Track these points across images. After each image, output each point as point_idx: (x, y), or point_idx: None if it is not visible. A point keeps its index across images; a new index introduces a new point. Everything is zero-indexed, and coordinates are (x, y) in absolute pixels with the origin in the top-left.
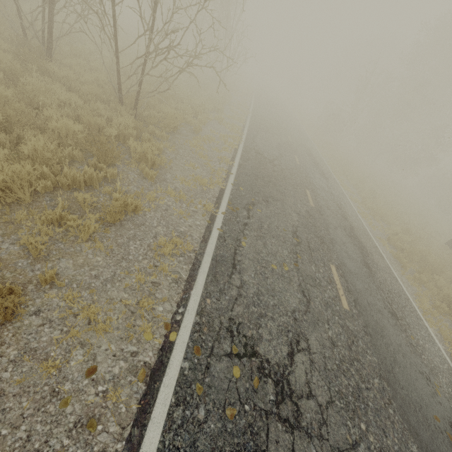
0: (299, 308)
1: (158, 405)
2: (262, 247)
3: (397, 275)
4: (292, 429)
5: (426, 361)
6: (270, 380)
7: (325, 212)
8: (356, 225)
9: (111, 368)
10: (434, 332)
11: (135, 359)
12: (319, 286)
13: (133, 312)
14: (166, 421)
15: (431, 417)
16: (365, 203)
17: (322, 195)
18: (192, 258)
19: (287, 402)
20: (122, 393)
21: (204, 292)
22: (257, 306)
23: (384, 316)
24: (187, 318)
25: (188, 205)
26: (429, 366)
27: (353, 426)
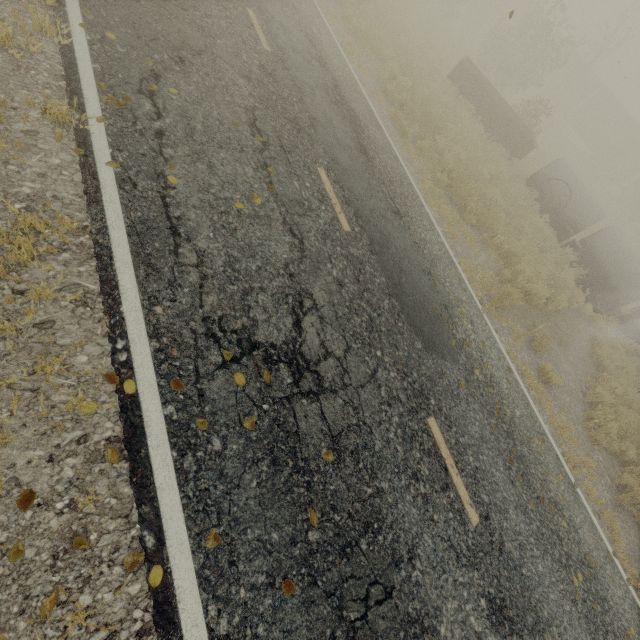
0: (293, 258)
1: (158, 471)
2: (208, 175)
3: (398, 151)
4: (318, 397)
5: (428, 255)
6: (282, 365)
7: (291, 60)
8: (341, 76)
9: (58, 475)
10: (434, 216)
11: (89, 444)
12: (310, 212)
13: (36, 389)
14: (178, 478)
15: (432, 309)
16: (348, 19)
17: (278, 17)
18: (88, 247)
19: (306, 375)
20: (99, 489)
21: (144, 299)
22: (236, 283)
23: (388, 220)
24: (138, 351)
25: (1, 119)
26: (430, 259)
27: (371, 359)
